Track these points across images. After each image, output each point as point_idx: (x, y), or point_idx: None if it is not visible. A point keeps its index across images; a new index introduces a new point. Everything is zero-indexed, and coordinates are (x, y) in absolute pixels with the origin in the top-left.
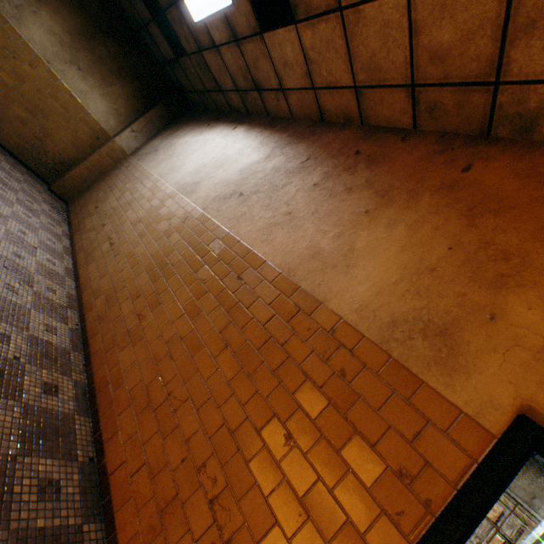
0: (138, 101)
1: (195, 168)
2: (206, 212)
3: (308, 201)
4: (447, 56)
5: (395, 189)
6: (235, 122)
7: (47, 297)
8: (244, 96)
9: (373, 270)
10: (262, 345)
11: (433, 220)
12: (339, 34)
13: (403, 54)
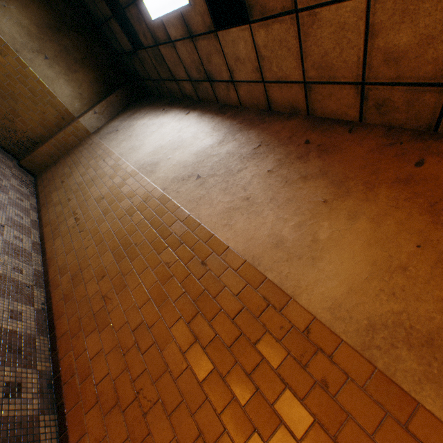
0: (100, 87)
1: (153, 149)
2: (165, 192)
3: (265, 187)
4: (402, 58)
5: (350, 179)
6: (187, 108)
7: (12, 278)
8: (196, 85)
9: (341, 265)
10: (233, 342)
11: (395, 214)
12: (293, 34)
13: (356, 55)
